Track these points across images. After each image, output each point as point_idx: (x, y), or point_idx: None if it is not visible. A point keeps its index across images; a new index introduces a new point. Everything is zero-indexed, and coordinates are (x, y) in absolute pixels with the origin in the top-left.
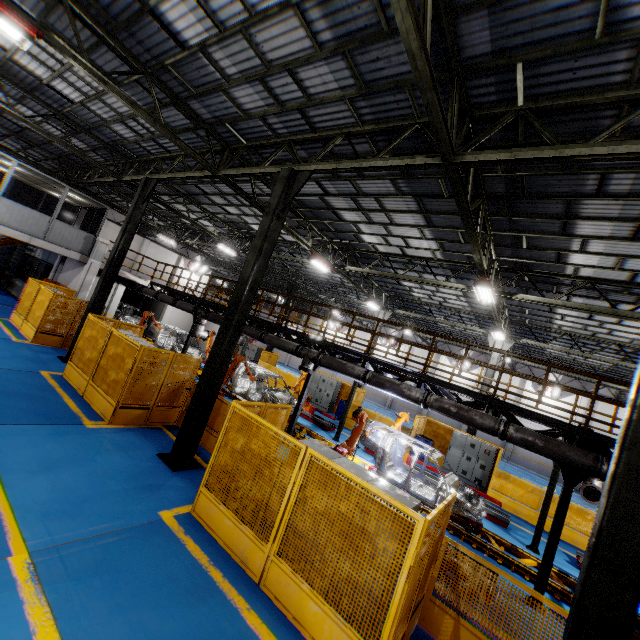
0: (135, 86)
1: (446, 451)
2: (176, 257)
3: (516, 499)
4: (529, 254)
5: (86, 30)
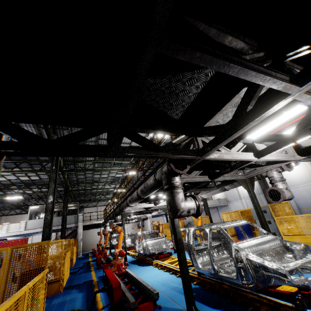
0: (33, 165)
1: None
2: None
3: (303, 234)
4: None
5: (11, 163)
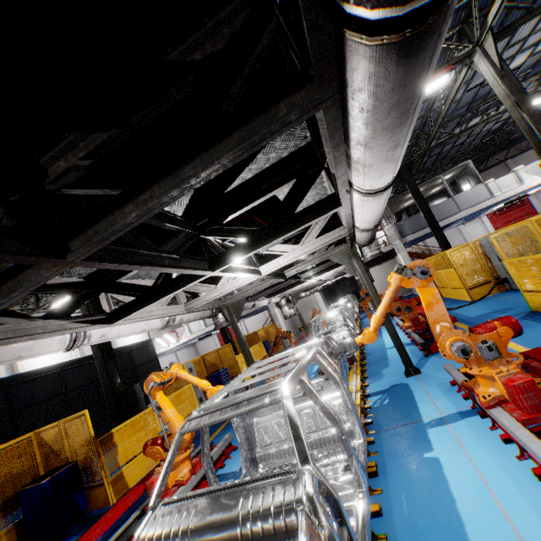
0: None
1: None
2: None
3: None
4: None
5: None
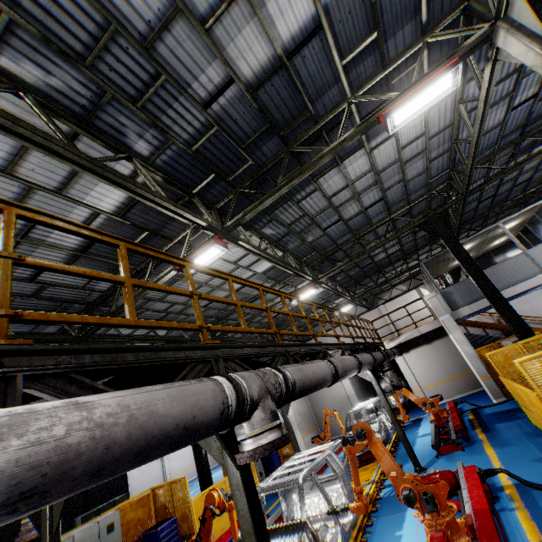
0: None
1: None
2: (415, 293)
3: None
4: None
5: None
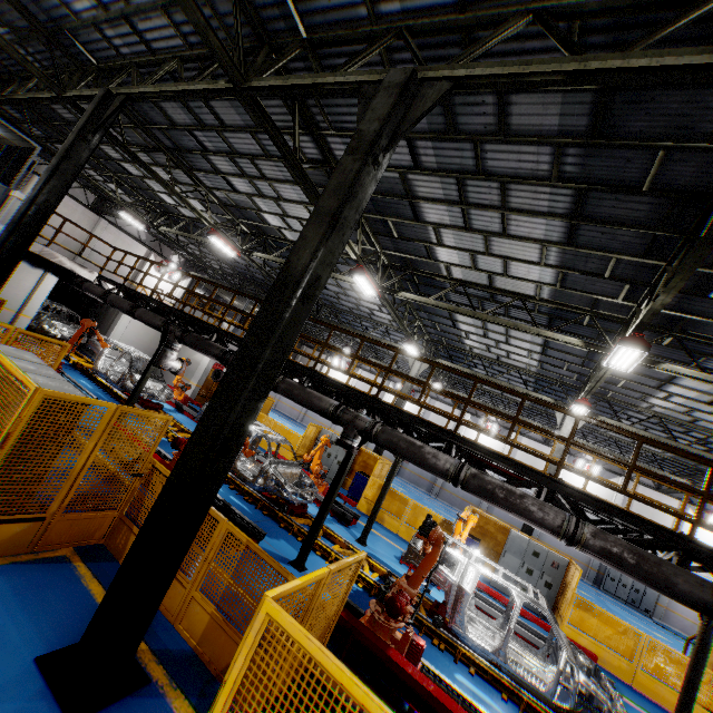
0: None
1: (495, 556)
2: (144, 251)
3: (601, 641)
4: (704, 307)
5: None
